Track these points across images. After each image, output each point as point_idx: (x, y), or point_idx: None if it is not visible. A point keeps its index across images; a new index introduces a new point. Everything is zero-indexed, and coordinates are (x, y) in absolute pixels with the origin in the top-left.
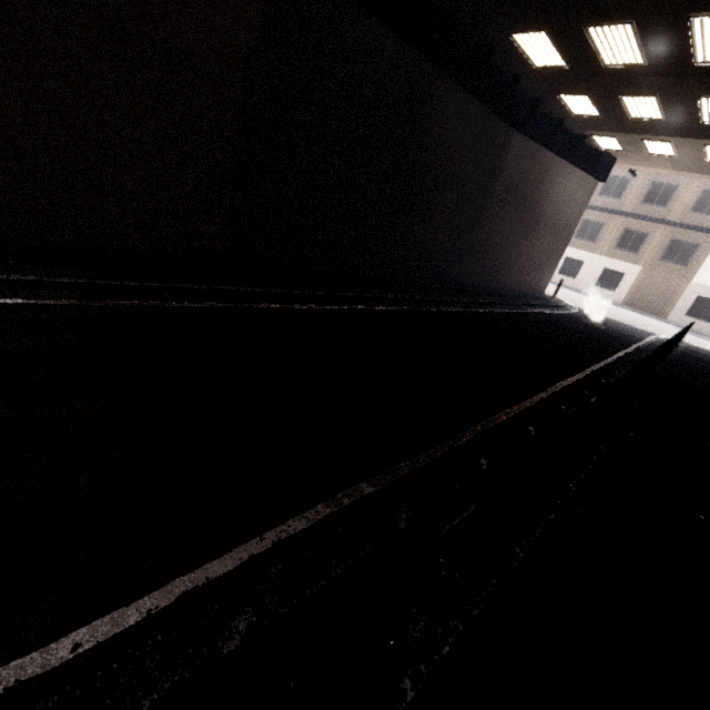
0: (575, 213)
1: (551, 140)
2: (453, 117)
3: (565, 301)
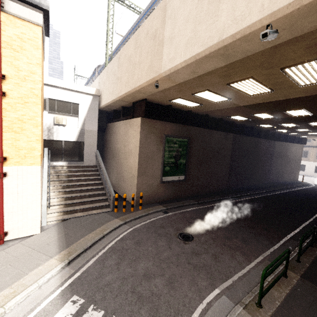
0: (299, 155)
1: (286, 140)
2: (262, 145)
3: (306, 182)
